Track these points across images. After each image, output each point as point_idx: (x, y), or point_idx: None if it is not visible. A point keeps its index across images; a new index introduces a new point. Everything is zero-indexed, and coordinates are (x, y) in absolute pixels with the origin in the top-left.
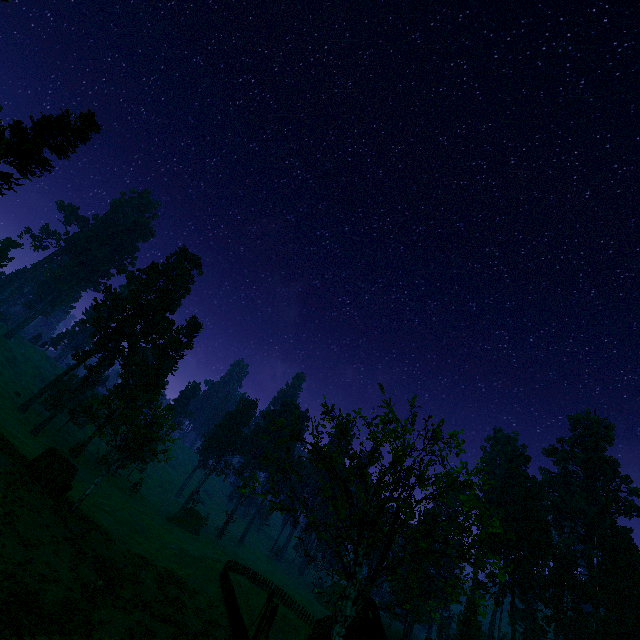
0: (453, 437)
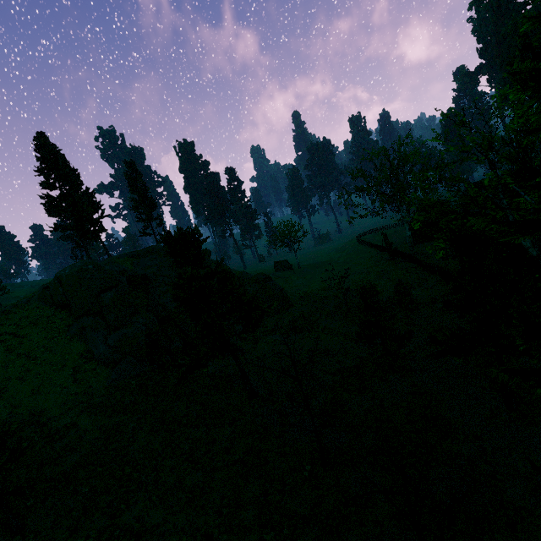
0: (407, 137)
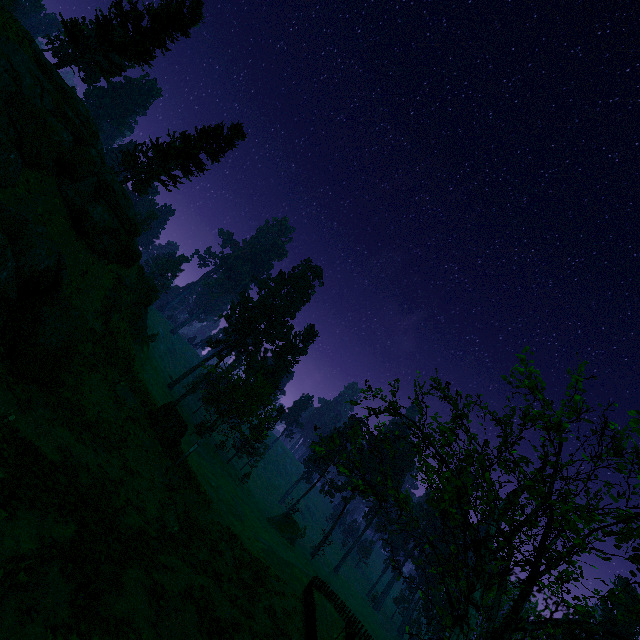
0: None
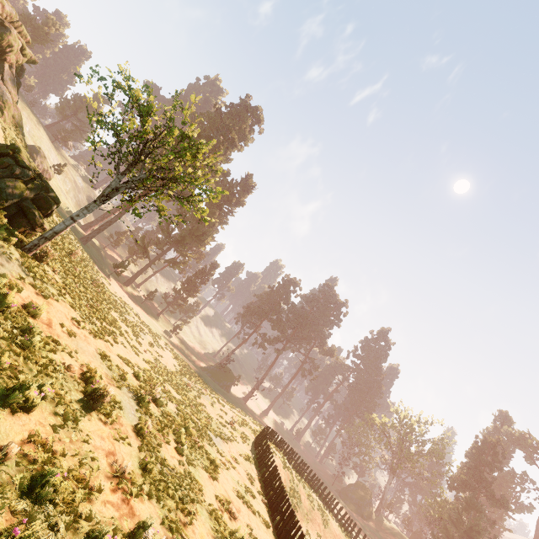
0: None
